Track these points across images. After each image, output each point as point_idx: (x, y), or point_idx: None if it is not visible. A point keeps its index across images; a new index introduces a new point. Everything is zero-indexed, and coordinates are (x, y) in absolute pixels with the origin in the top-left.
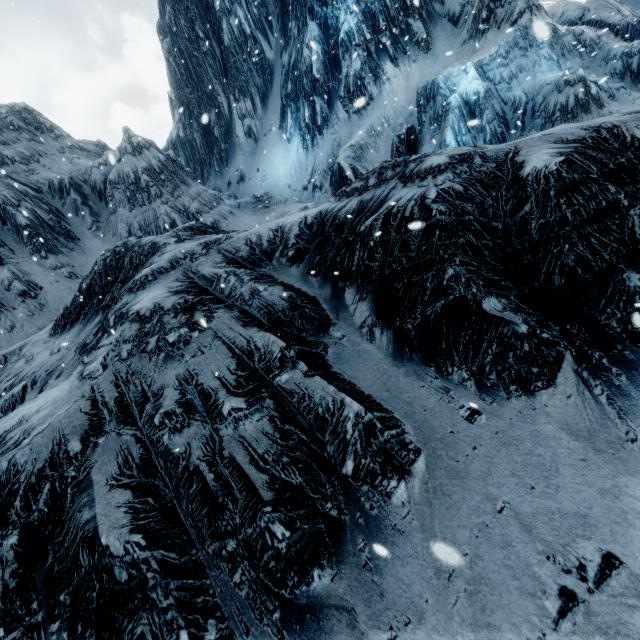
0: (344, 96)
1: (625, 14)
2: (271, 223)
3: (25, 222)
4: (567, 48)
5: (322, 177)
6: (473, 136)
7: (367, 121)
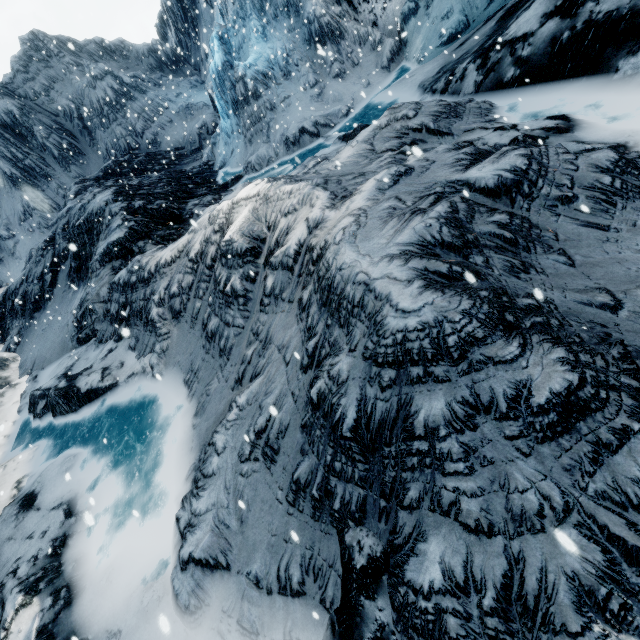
0: None
1: None
2: None
3: (54, 150)
4: (280, 8)
5: None
6: (225, 101)
7: None
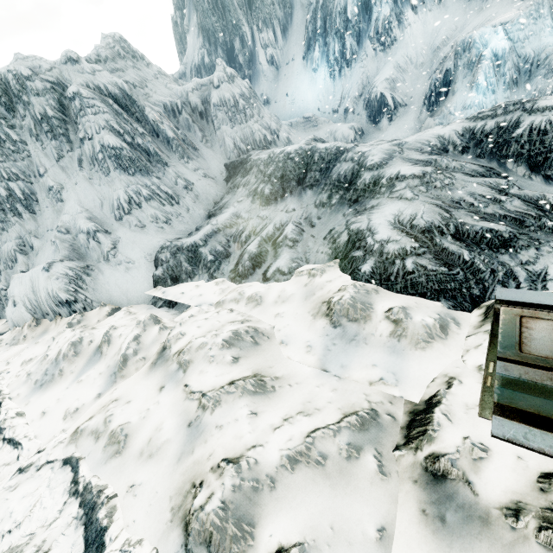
0: (373, 36)
1: None
2: (425, 134)
3: (172, 135)
4: None
5: (353, 103)
6: (497, 79)
7: (392, 58)
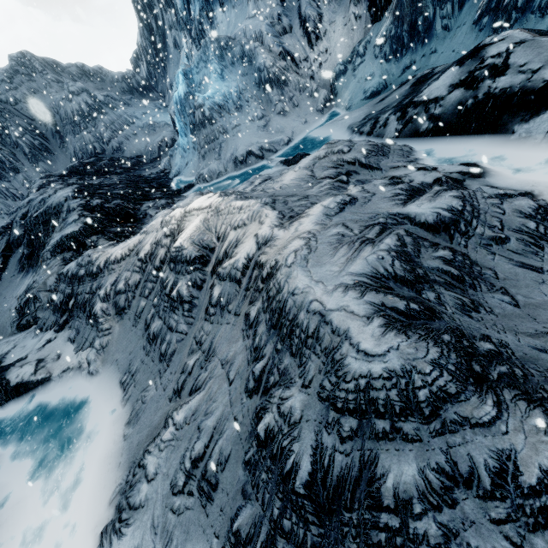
0: (195, 37)
1: (308, 5)
2: None
3: (25, 148)
4: (236, 57)
5: None
6: (185, 123)
7: None
